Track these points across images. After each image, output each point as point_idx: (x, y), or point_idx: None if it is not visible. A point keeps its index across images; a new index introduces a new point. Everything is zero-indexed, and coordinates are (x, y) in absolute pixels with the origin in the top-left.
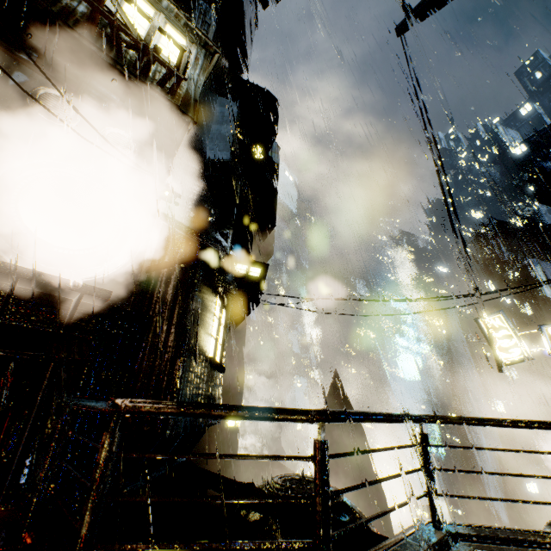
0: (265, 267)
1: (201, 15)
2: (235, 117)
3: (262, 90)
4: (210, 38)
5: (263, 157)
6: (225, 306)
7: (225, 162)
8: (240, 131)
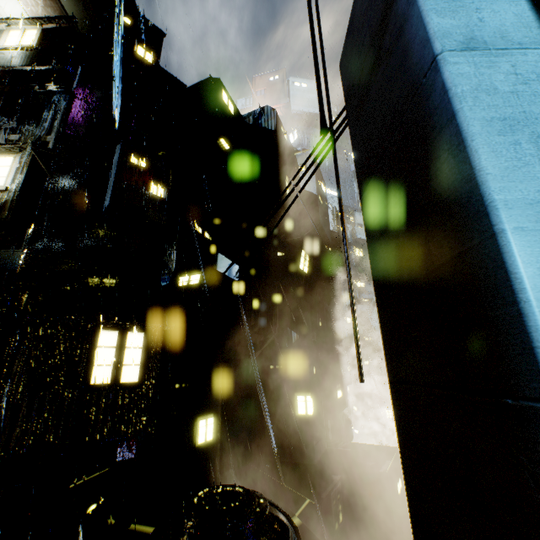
0: (204, 270)
1: (51, 110)
2: (118, 159)
3: (202, 84)
4: (58, 123)
5: (231, 145)
6: (143, 329)
7: (107, 208)
8: (146, 159)
